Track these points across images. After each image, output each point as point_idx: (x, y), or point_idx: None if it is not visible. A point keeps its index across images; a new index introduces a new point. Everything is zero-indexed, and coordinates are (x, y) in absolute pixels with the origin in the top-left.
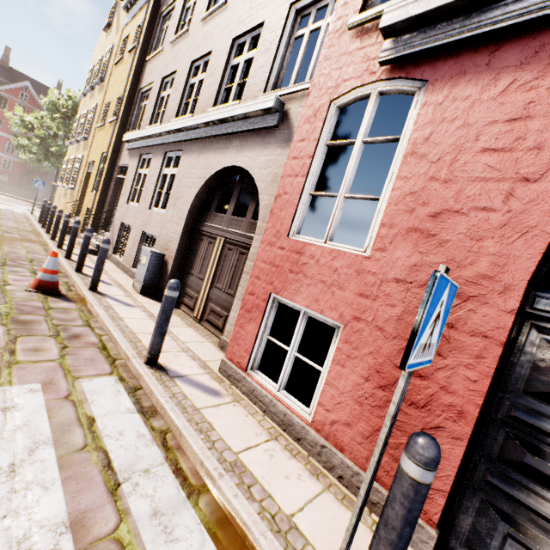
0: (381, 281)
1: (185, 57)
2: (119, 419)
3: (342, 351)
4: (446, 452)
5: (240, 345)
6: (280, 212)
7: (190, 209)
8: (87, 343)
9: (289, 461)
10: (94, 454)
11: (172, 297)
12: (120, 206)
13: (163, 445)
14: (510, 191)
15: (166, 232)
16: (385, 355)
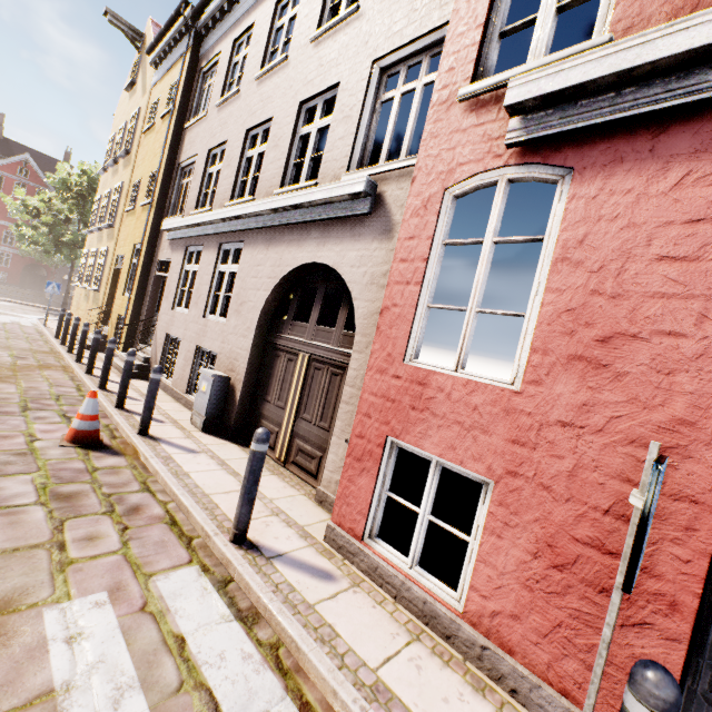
0: (540, 424)
1: (237, 124)
2: (215, 634)
3: (496, 517)
4: (659, 658)
5: (351, 505)
6: (390, 330)
7: (260, 317)
8: (151, 518)
9: (442, 673)
10: (195, 695)
11: (261, 452)
12: (163, 313)
13: (278, 668)
14: (703, 311)
15: (229, 347)
16: (557, 523)
